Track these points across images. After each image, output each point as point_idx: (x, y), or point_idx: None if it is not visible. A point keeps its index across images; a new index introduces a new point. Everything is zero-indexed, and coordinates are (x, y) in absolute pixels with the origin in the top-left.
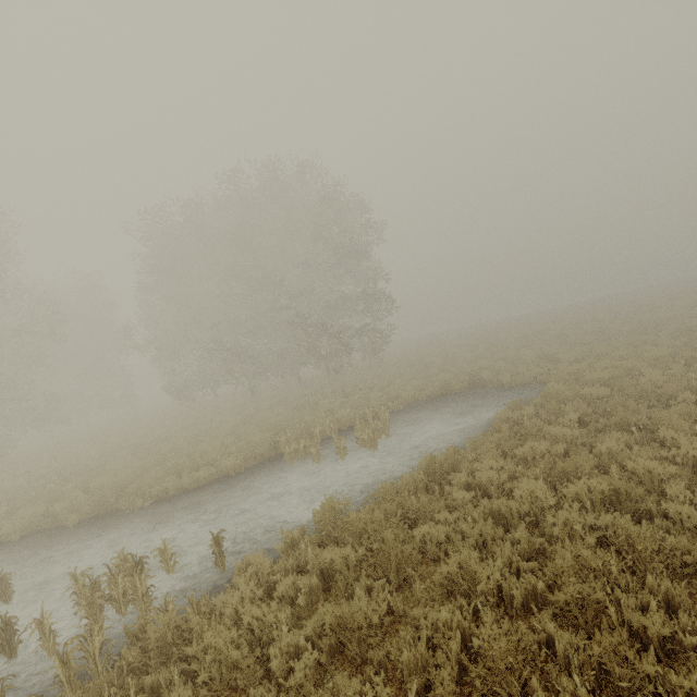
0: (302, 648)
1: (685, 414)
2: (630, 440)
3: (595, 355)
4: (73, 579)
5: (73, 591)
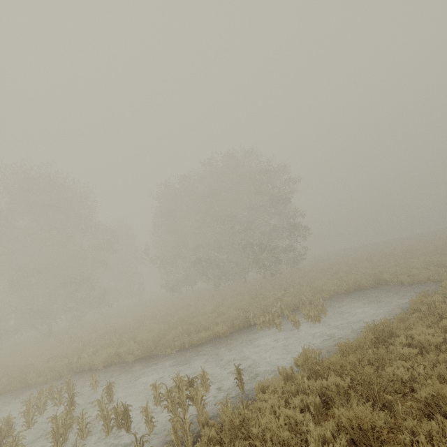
0: (328, 439)
1: None
2: None
3: None
4: (153, 388)
5: (153, 396)
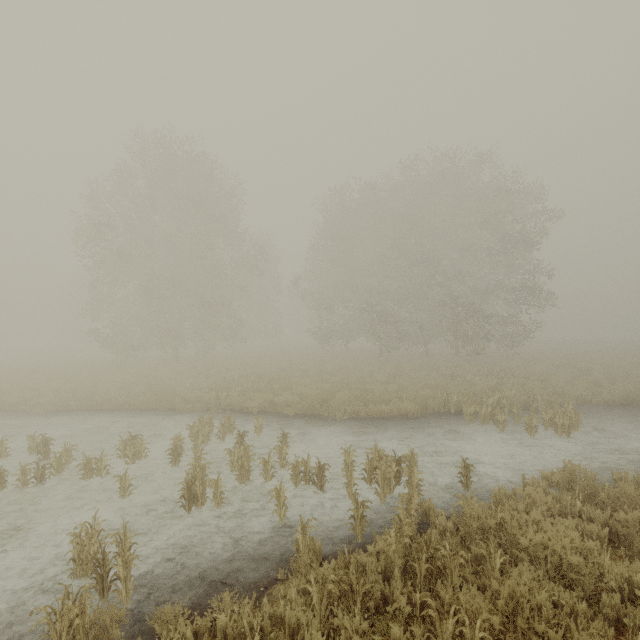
0: (636, 583)
1: None
2: None
3: None
4: (345, 453)
5: (345, 462)
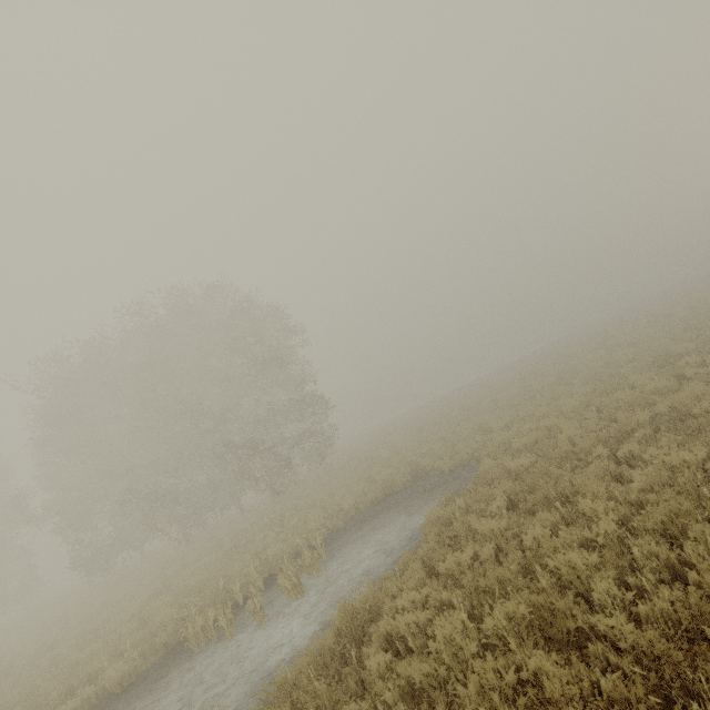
0: None
1: (601, 472)
2: (555, 521)
3: (520, 418)
4: None
5: None
